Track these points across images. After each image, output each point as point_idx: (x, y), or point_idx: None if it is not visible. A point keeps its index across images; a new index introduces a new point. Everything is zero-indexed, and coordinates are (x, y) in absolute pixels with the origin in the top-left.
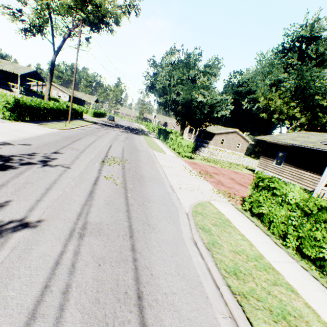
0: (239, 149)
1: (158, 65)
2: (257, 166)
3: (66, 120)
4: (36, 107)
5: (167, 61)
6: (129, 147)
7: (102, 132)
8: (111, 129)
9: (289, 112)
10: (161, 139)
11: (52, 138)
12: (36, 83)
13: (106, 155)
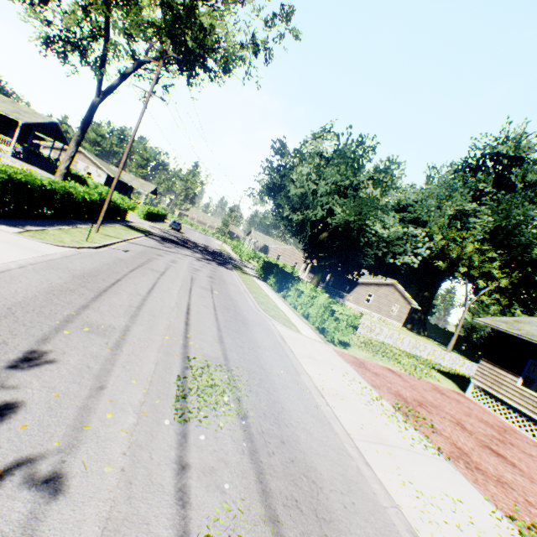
0: (396, 315)
1: (296, 153)
2: (475, 377)
3: (91, 222)
4: (27, 189)
5: (312, 149)
6: (225, 310)
7: (164, 258)
8: (179, 250)
9: (485, 266)
10: (271, 283)
11: (42, 279)
12: (51, 144)
13: (185, 354)
